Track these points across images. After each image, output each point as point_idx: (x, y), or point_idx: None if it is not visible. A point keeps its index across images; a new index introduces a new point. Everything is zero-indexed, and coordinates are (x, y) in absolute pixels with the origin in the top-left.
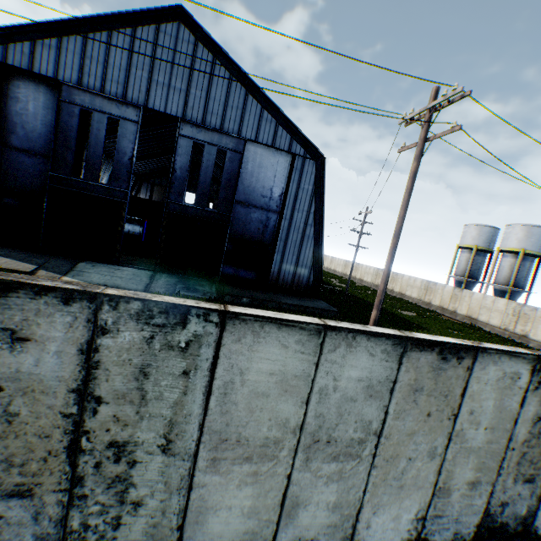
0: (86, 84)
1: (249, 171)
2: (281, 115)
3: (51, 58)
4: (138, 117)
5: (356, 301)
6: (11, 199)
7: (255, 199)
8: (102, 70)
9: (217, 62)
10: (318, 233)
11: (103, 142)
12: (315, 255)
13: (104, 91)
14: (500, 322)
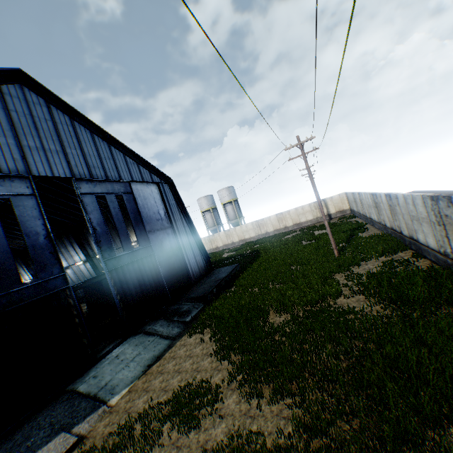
0: None
1: (141, 205)
2: (137, 157)
3: None
4: (30, 189)
5: None
6: None
7: (155, 225)
8: None
9: (75, 122)
10: (191, 229)
11: (1, 232)
12: (198, 244)
13: None
14: (255, 233)
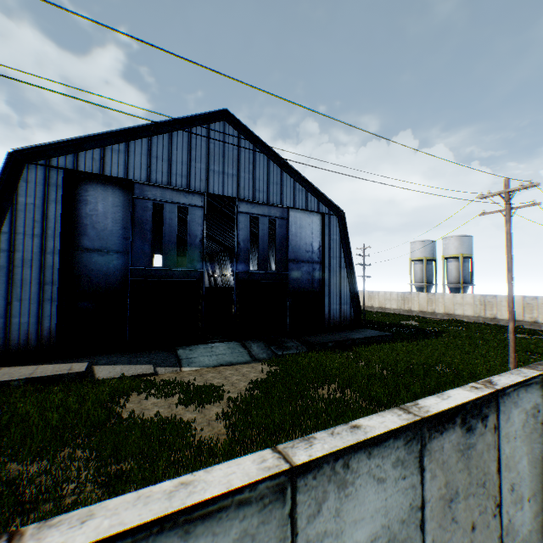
0: (154, 179)
1: (294, 232)
2: (309, 184)
3: (120, 161)
4: (203, 203)
5: (372, 323)
6: (85, 303)
7: (302, 255)
8: (167, 166)
9: (257, 149)
10: (349, 273)
11: (176, 229)
12: (351, 292)
13: (170, 184)
14: (472, 312)
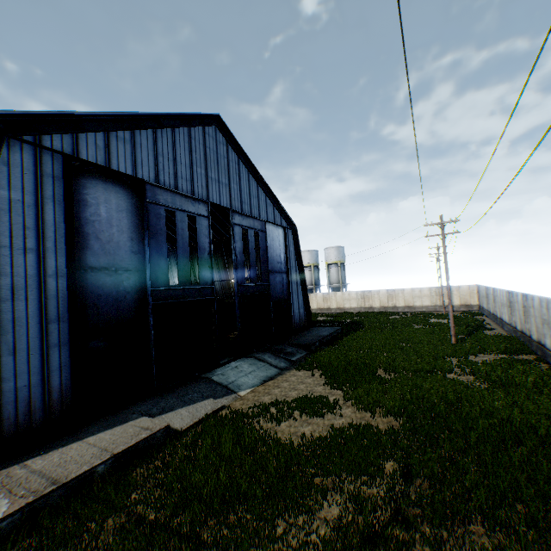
0: (162, 181)
1: (269, 245)
2: (275, 200)
3: (126, 153)
4: (207, 212)
5: None
6: (95, 342)
7: (275, 266)
8: (172, 166)
9: (240, 161)
10: (301, 280)
11: (187, 241)
12: (303, 297)
13: (177, 188)
14: (357, 304)
